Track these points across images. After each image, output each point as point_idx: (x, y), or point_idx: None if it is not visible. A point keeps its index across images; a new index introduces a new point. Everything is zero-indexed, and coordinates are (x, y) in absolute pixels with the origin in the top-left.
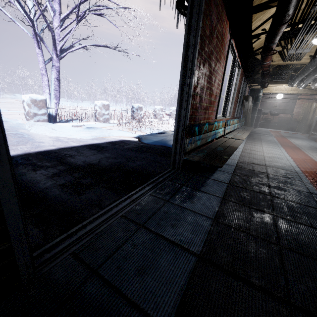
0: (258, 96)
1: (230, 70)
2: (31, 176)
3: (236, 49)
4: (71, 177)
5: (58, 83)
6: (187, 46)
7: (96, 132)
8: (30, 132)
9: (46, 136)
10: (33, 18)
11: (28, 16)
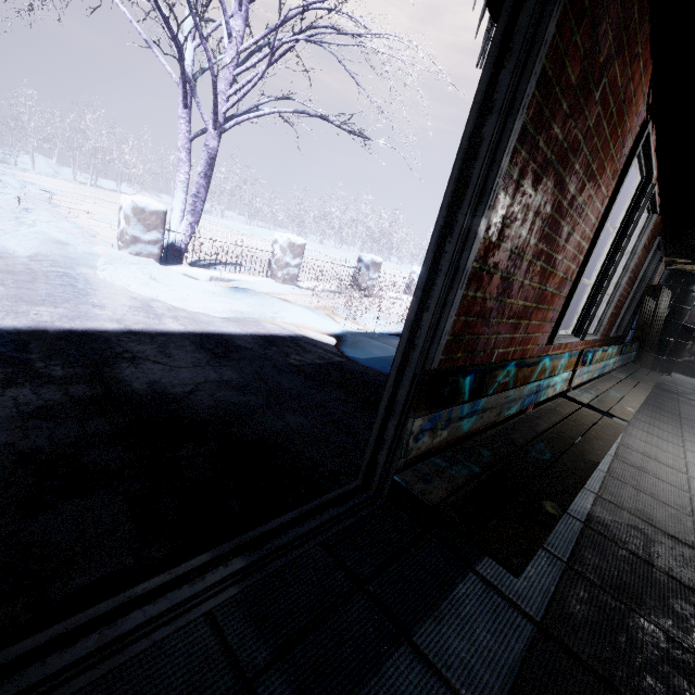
0: (690, 291)
1: (625, 213)
2: None
3: (655, 156)
4: (75, 428)
5: (205, 183)
6: (484, 105)
7: (246, 305)
8: (101, 276)
9: (126, 292)
10: (183, 42)
11: (173, 36)
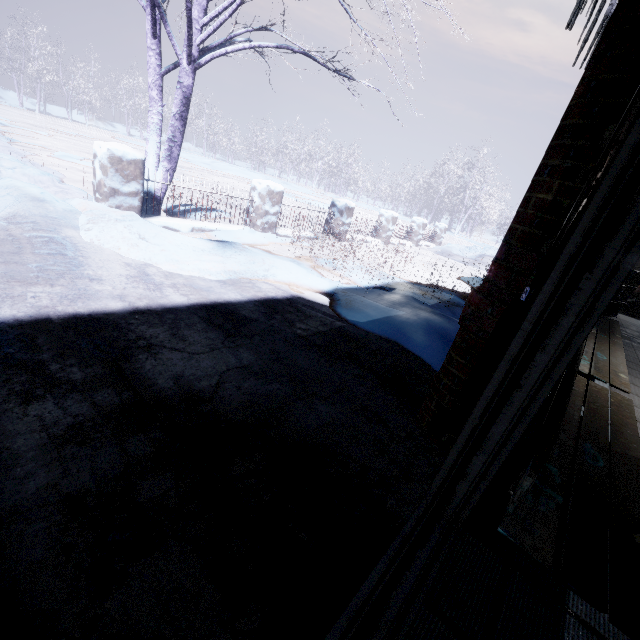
0: None
1: None
2: (5, 428)
3: None
4: (116, 453)
5: (180, 126)
6: None
7: (237, 263)
8: (88, 238)
9: (118, 258)
10: None
11: None
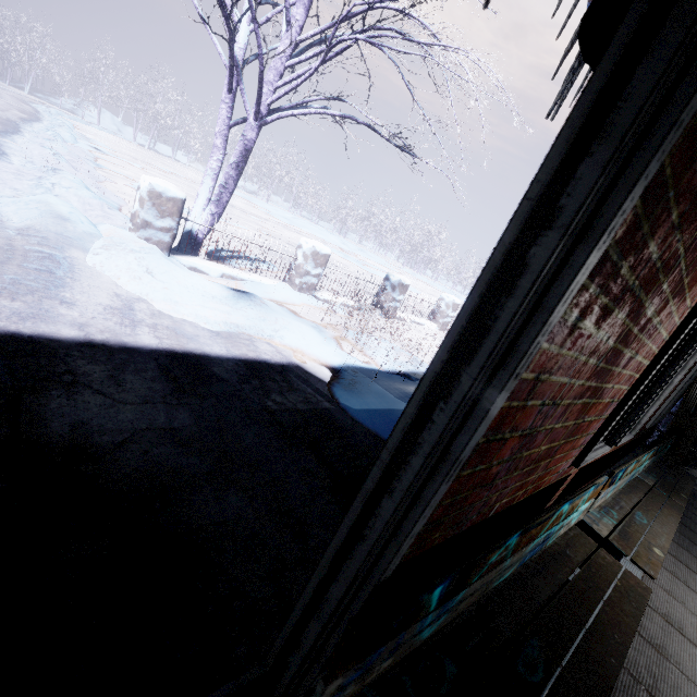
0: None
1: None
2: None
3: None
4: None
5: (235, 175)
6: (542, 209)
7: (245, 317)
8: (92, 262)
9: (111, 287)
10: (236, 23)
11: (226, 15)
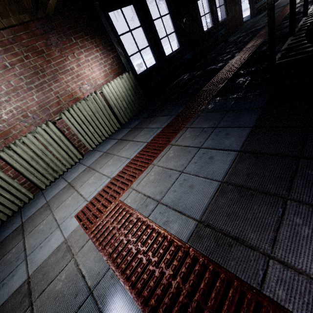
0: None
1: None
2: None
3: None
4: None
5: None
6: None
7: None
8: None
9: None
10: None
11: None
